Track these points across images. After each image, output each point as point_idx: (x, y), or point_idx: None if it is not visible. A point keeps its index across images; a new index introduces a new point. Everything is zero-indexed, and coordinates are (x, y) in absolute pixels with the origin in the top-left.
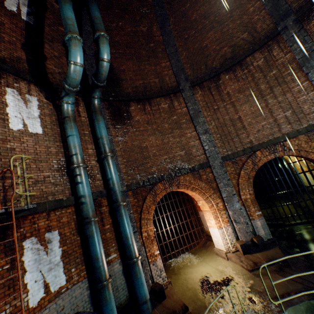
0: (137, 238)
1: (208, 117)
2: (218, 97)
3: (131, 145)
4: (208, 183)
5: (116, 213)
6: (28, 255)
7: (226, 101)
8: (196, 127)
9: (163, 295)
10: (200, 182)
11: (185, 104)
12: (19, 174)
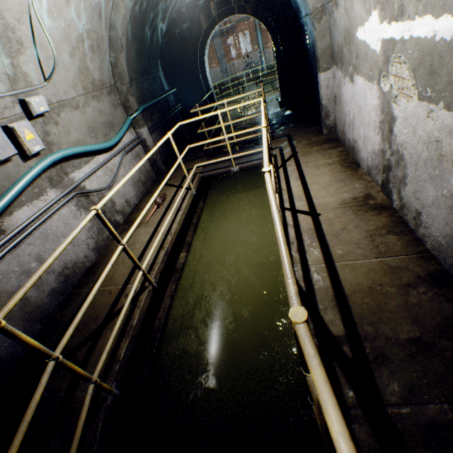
0: None
1: None
2: None
3: None
4: None
5: None
6: (240, 39)
7: None
8: None
9: None
10: None
11: None
12: None
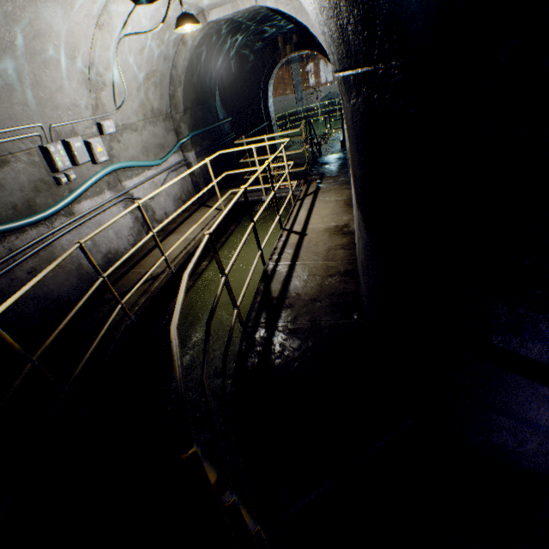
0: None
1: None
2: None
3: None
4: None
5: None
6: (321, 67)
7: None
8: None
9: None
10: None
11: None
12: None
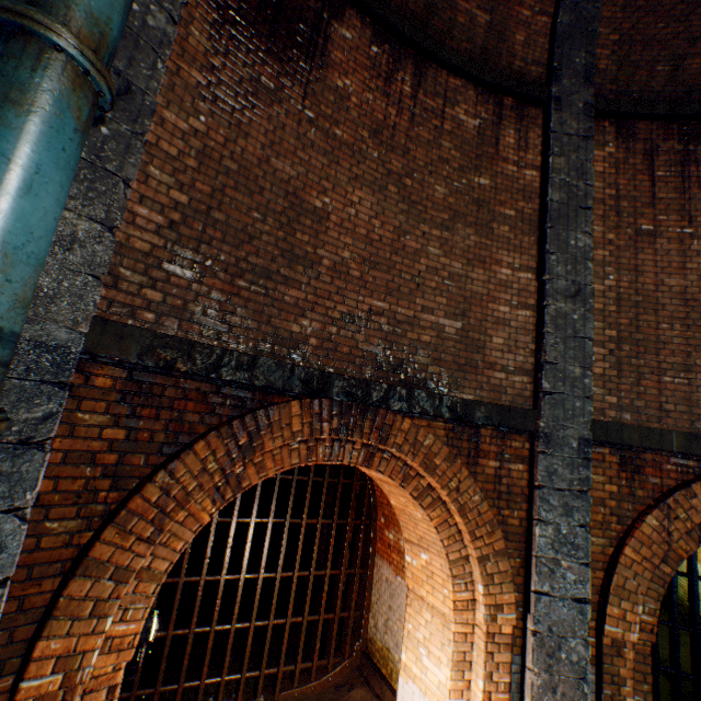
0: None
1: (604, 248)
2: (671, 195)
3: (259, 160)
4: (493, 499)
5: None
6: None
7: (698, 225)
8: (548, 258)
9: None
10: (471, 481)
11: (540, 157)
12: None
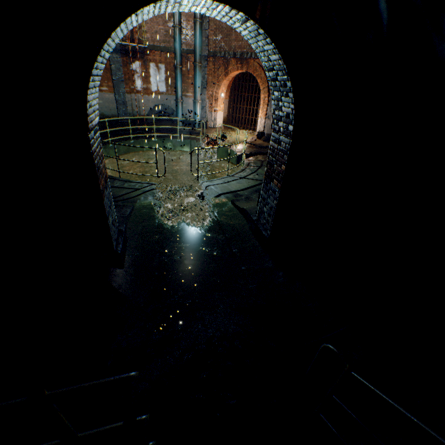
0: (204, 92)
1: None
2: None
3: None
4: None
5: (194, 69)
6: (152, 71)
7: None
8: None
9: (205, 127)
10: (263, 72)
11: None
12: (145, 27)
